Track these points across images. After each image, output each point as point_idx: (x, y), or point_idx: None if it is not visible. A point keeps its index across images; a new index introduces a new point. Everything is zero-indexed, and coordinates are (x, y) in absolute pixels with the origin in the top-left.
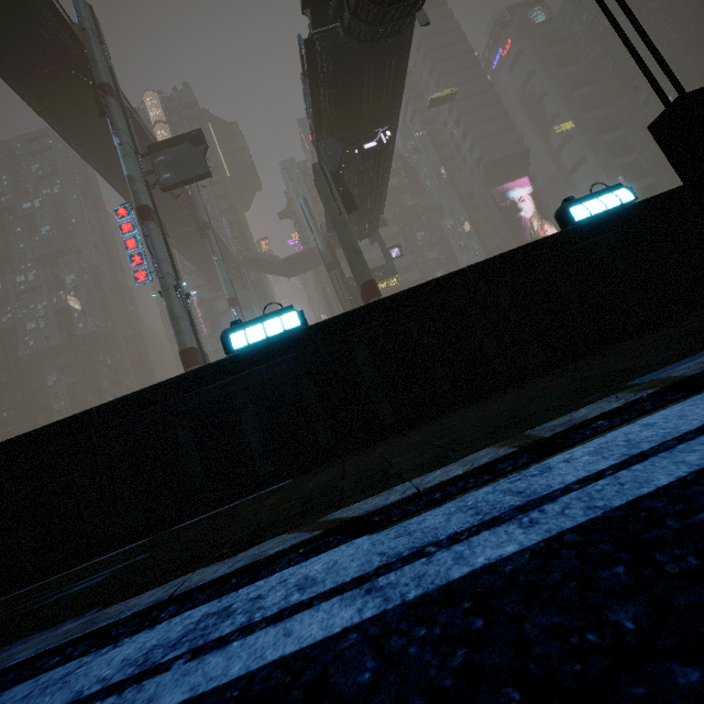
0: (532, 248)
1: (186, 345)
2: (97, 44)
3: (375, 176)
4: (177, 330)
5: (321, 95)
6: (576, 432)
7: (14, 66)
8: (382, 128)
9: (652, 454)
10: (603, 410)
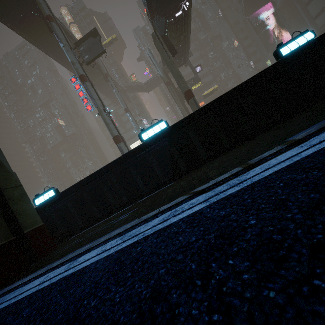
0: (262, 74)
1: (114, 135)
2: None
3: (183, 30)
4: (109, 129)
5: None
6: (261, 161)
7: (8, 17)
8: (183, 1)
9: (270, 168)
10: (270, 153)
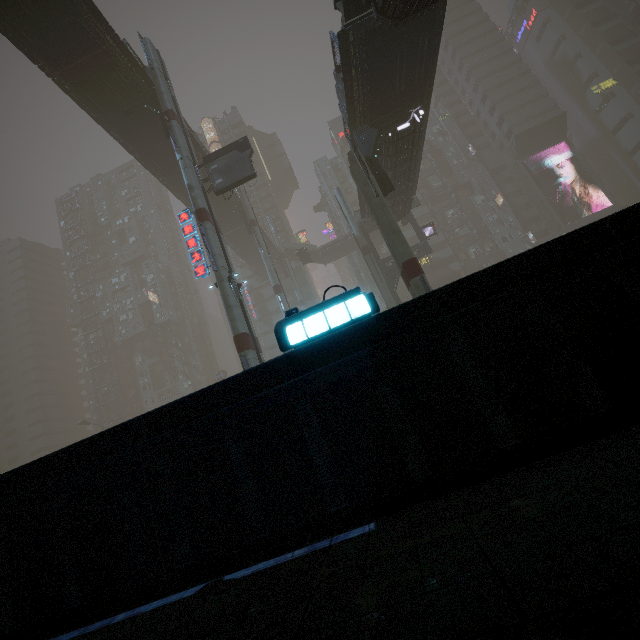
0: None
1: (239, 331)
2: (163, 79)
3: (408, 157)
4: (231, 317)
5: (354, 84)
6: None
7: (104, 109)
8: (414, 108)
9: None
10: None
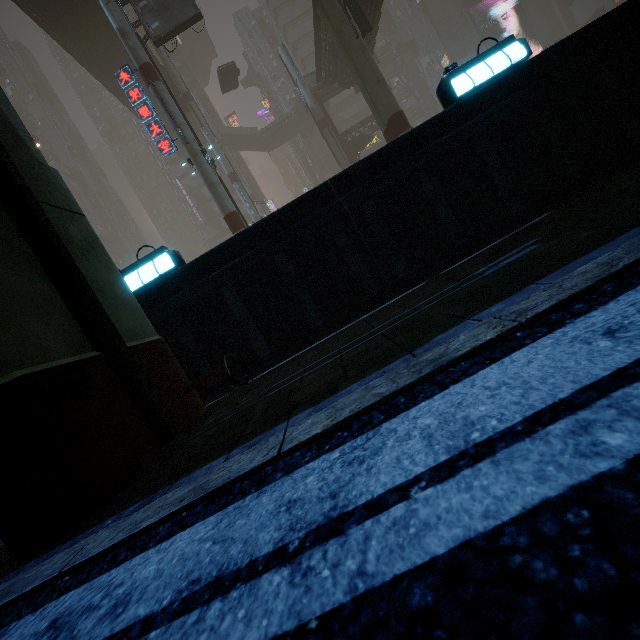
0: None
1: (229, 210)
2: None
3: None
4: (217, 196)
5: None
6: None
7: None
8: None
9: None
10: None
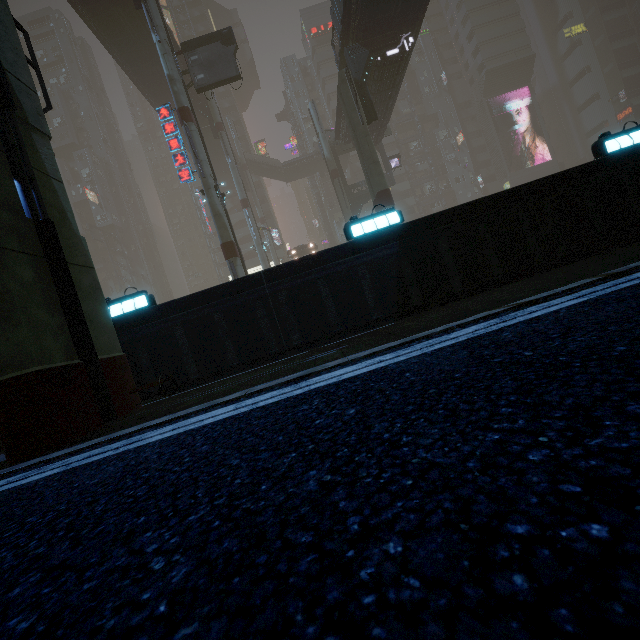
0: (572, 172)
1: (227, 239)
2: None
3: (391, 85)
4: (219, 226)
5: None
6: (632, 271)
7: None
8: (405, 33)
9: None
10: None
